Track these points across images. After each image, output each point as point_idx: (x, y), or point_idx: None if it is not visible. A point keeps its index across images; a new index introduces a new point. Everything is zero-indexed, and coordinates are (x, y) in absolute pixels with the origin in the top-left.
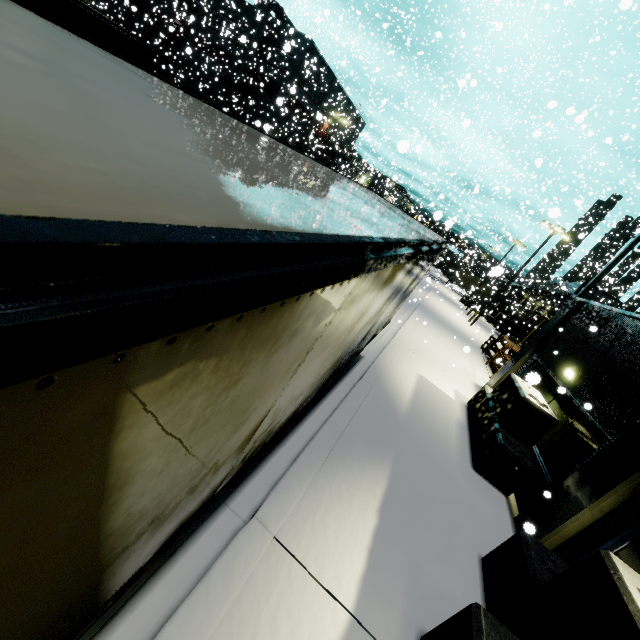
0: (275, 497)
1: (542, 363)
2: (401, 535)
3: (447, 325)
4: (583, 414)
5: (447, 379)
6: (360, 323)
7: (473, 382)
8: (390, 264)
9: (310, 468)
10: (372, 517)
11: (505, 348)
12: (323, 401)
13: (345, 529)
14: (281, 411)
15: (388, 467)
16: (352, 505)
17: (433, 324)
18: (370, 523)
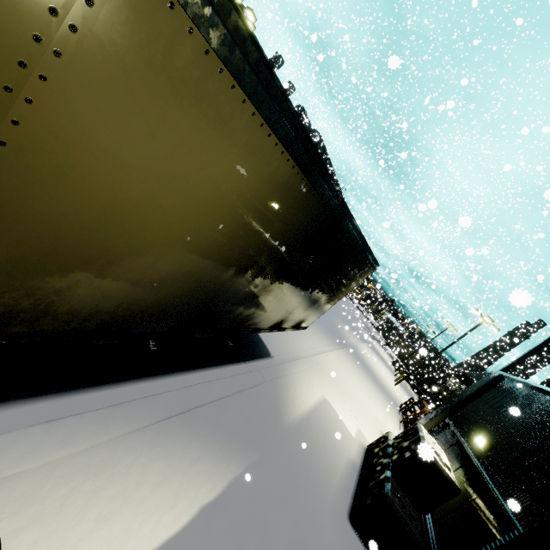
0: (42, 430)
1: (454, 427)
2: None
3: (372, 373)
4: (490, 490)
5: (354, 415)
6: (222, 222)
7: (381, 431)
8: (234, 71)
9: (126, 421)
10: (174, 521)
11: (422, 411)
12: (200, 371)
13: (119, 520)
14: (43, 254)
15: (237, 468)
16: (155, 492)
17: (358, 366)
18: (165, 528)
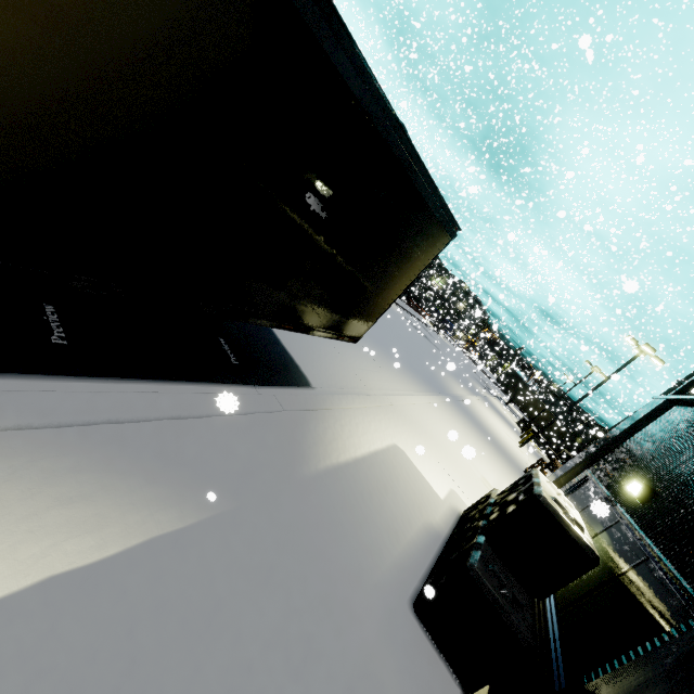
0: None
1: (595, 479)
2: (7, 687)
3: (484, 430)
4: (652, 556)
5: (445, 473)
6: None
7: None
8: None
9: None
10: None
11: None
12: (153, 383)
13: None
14: None
15: (176, 520)
16: None
17: (462, 418)
18: None
